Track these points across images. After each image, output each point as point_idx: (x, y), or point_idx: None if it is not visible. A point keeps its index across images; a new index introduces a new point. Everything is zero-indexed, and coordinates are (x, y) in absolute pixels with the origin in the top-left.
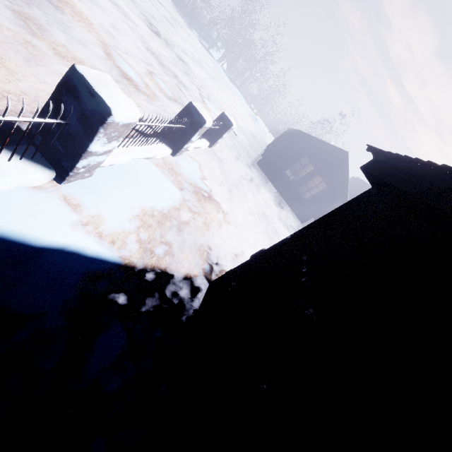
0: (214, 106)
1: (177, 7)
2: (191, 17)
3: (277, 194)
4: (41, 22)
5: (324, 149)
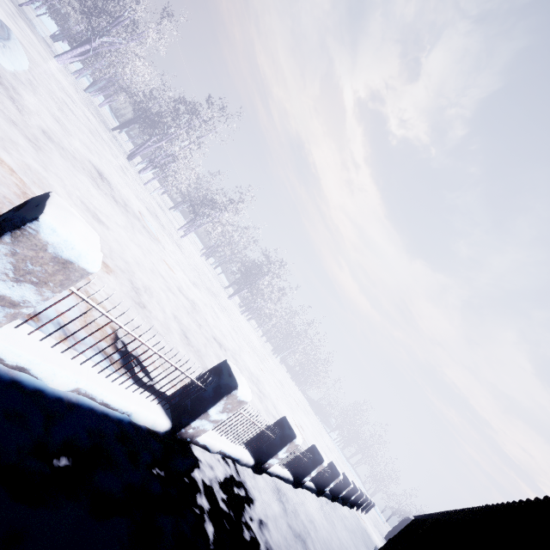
0: None
1: (308, 401)
2: (315, 406)
3: None
4: None
5: None
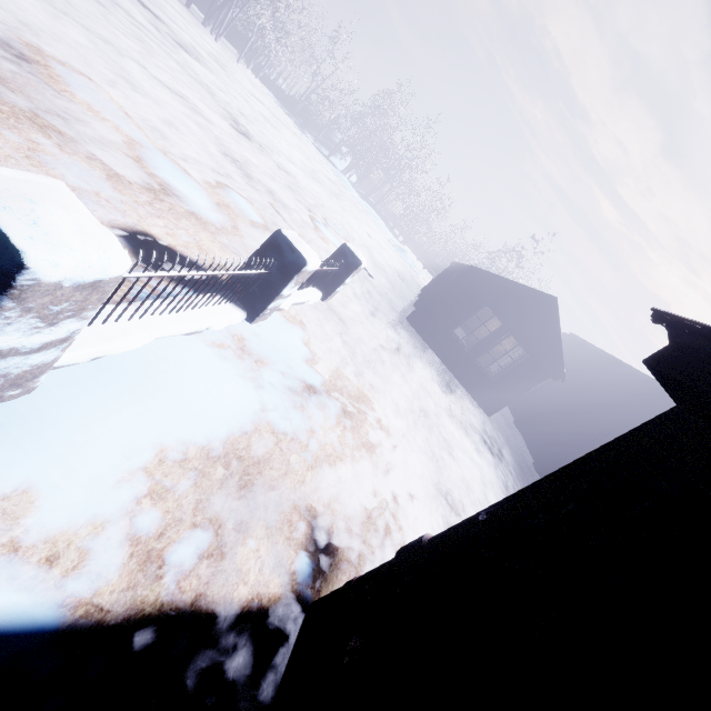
0: (334, 235)
1: (284, 105)
2: (303, 117)
3: (444, 368)
4: (17, 110)
5: (516, 294)
